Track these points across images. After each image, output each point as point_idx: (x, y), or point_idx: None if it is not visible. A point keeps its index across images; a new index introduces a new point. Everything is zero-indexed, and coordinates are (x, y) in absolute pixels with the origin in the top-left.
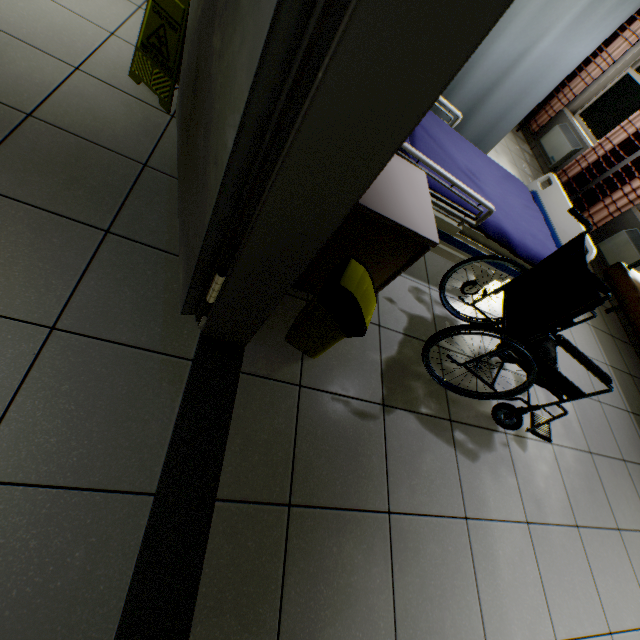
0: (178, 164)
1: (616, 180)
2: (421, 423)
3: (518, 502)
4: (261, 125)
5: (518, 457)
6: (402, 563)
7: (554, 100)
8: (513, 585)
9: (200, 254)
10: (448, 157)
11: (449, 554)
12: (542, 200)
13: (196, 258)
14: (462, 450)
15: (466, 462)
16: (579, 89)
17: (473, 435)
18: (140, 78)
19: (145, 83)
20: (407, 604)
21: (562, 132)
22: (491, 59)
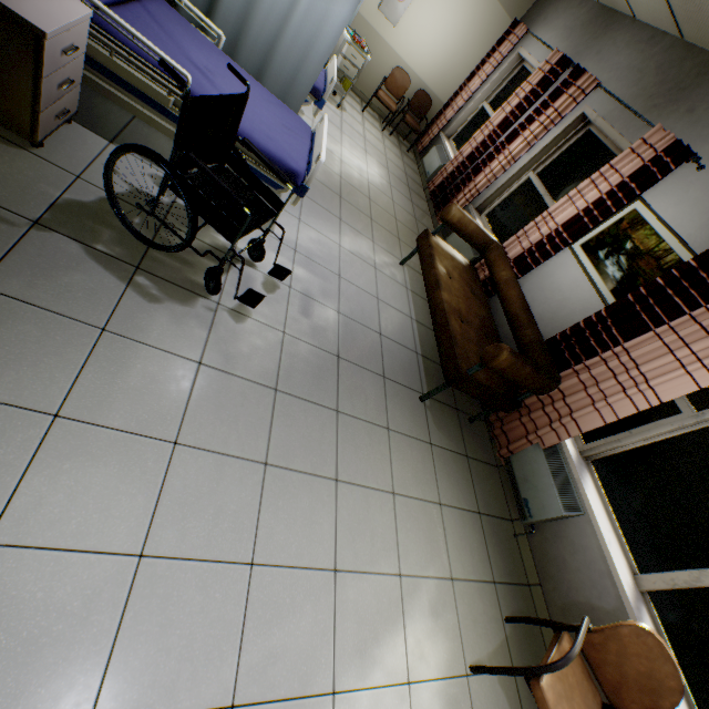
0: None
1: (461, 184)
2: (89, 254)
3: (198, 348)
4: None
5: (225, 323)
6: None
7: (435, 126)
8: (140, 391)
9: None
10: (175, 44)
11: (54, 341)
12: (316, 135)
13: None
14: (139, 290)
15: (139, 299)
16: (450, 116)
17: (166, 288)
18: None
19: None
20: None
21: (437, 151)
22: (267, 3)
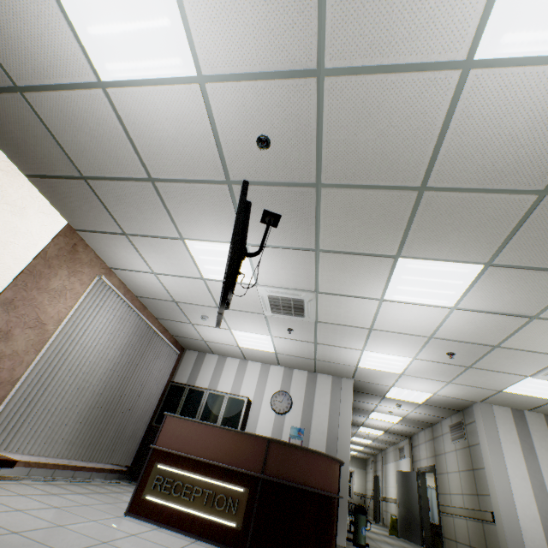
0: (406, 538)
1: None
2: None
3: None
4: (420, 509)
5: None
6: None
7: None
8: None
9: (420, 528)
10: None
11: None
12: None
13: (419, 530)
14: None
15: None
16: None
17: None
18: (391, 533)
19: (392, 534)
20: None
21: None
22: None
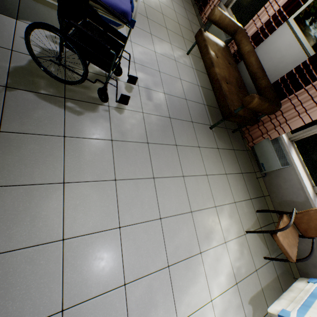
0: None
1: None
2: (39, 97)
3: (108, 133)
4: None
5: (115, 116)
6: (6, 151)
7: None
8: (92, 161)
9: None
10: None
11: (46, 149)
12: None
13: None
14: (71, 111)
15: (72, 115)
16: None
17: (82, 105)
18: None
19: None
20: (5, 166)
21: None
22: None
